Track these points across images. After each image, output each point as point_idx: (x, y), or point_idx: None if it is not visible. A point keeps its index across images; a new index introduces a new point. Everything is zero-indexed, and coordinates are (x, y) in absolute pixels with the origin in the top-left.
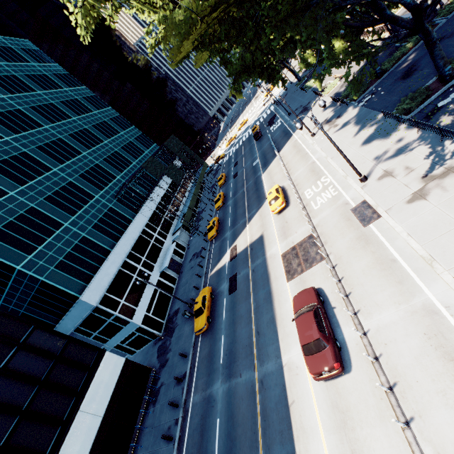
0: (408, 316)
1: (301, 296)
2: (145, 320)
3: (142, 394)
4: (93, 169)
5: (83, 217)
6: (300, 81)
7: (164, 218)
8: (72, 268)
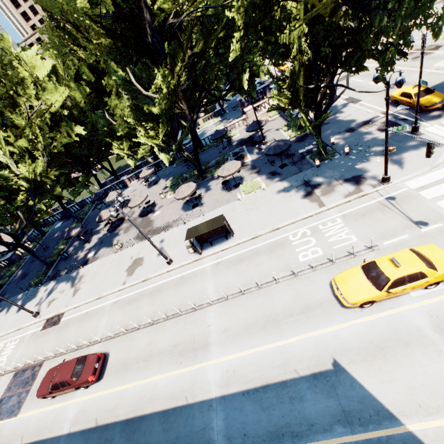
0: (110, 313)
1: (44, 381)
2: None
3: None
4: None
5: None
6: None
7: None
8: None
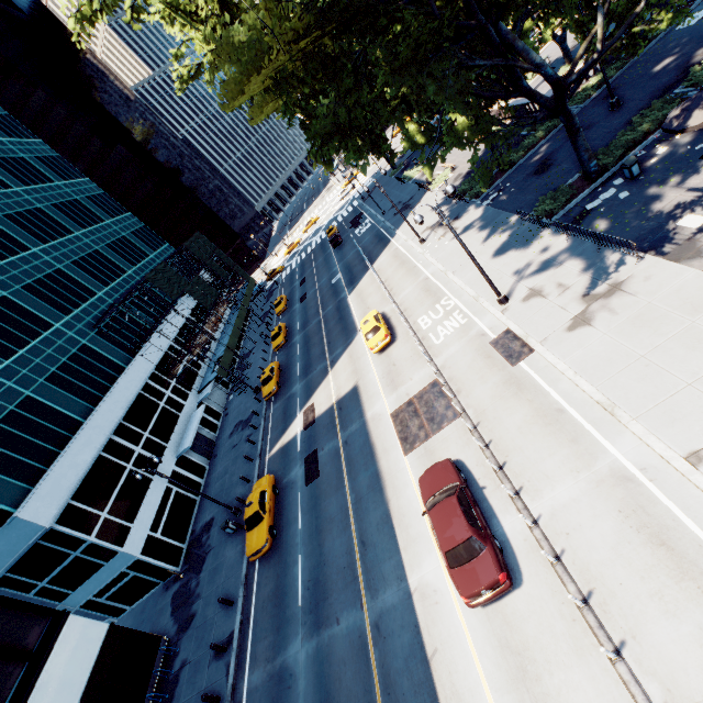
0: (592, 487)
1: (433, 475)
2: (149, 547)
3: (142, 691)
4: (51, 278)
5: (28, 361)
6: (395, 169)
7: (183, 364)
8: (1, 457)
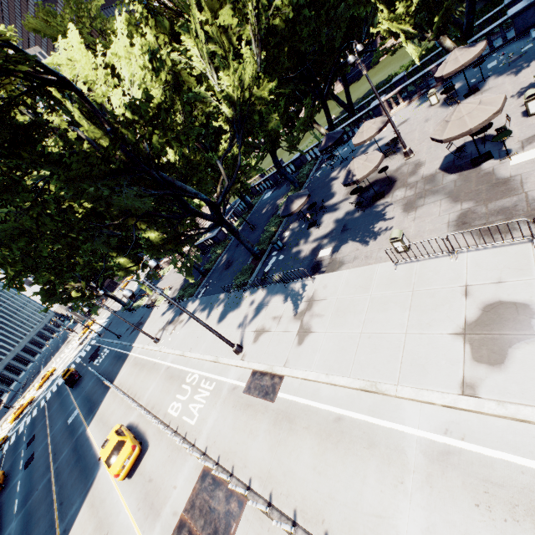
0: (429, 492)
1: None
2: None
3: None
4: None
5: None
6: (126, 305)
7: None
8: None
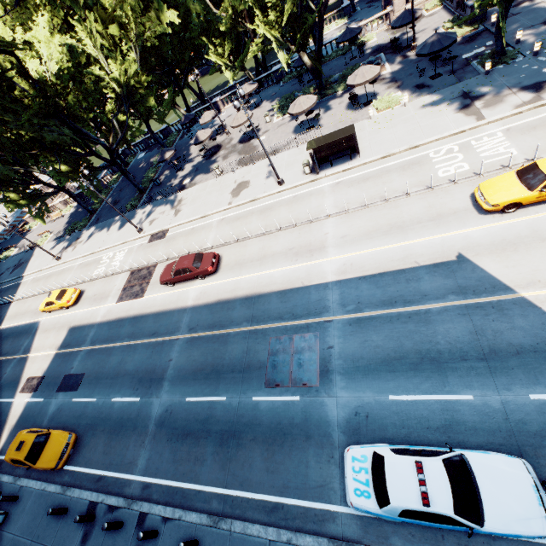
0: (217, 228)
1: (165, 271)
2: None
3: None
4: None
5: None
6: None
7: None
8: None
